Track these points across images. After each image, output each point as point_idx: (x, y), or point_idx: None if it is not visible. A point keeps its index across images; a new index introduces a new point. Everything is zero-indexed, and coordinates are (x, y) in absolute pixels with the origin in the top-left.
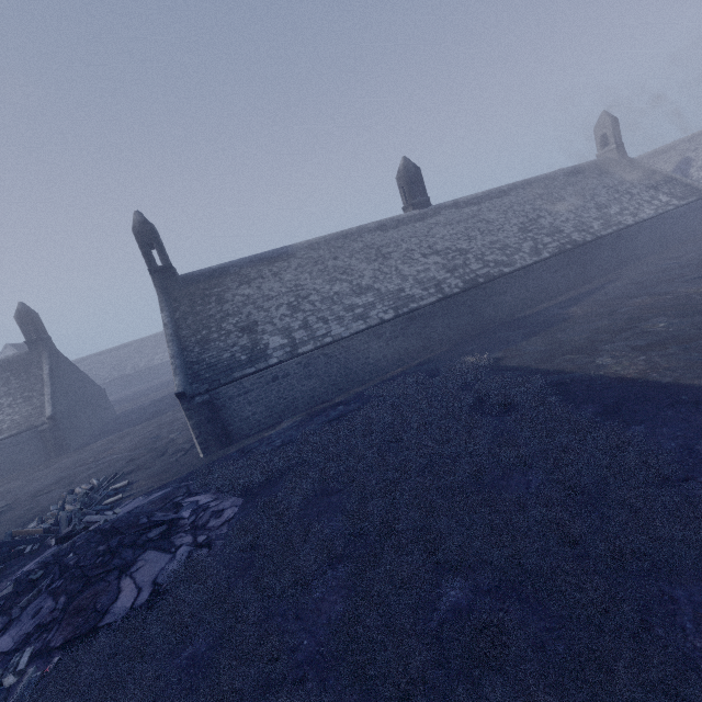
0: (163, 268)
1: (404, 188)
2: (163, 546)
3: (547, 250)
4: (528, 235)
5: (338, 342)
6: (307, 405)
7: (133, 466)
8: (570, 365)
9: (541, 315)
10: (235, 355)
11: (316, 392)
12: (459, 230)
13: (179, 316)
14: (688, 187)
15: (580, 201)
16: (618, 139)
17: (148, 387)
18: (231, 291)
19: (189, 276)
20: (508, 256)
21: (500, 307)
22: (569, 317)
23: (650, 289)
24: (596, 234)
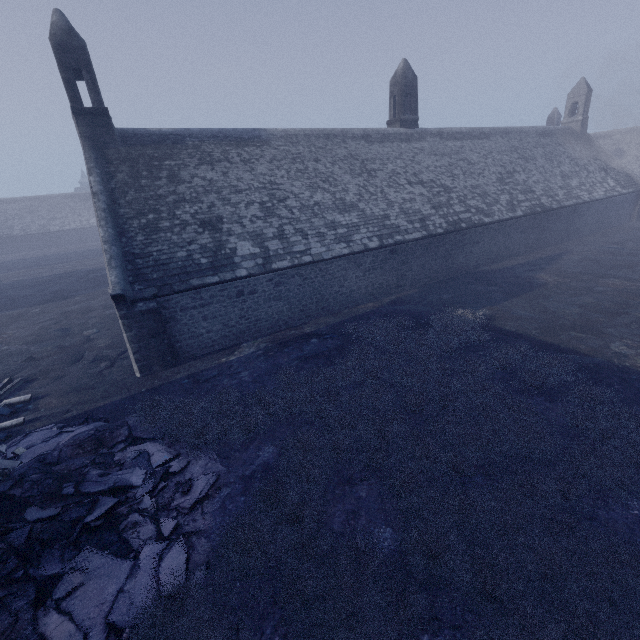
0: (95, 111)
1: (396, 97)
2: (111, 546)
3: (521, 208)
4: (505, 187)
5: (316, 263)
6: (270, 329)
7: (34, 370)
8: (583, 346)
9: (509, 274)
10: (192, 256)
11: (282, 315)
12: (443, 164)
13: (115, 186)
14: (628, 177)
15: (549, 165)
16: (585, 112)
17: (43, 256)
18: (189, 169)
19: (129, 134)
20: (488, 205)
21: (470, 257)
22: (543, 284)
23: (614, 271)
24: (560, 202)
